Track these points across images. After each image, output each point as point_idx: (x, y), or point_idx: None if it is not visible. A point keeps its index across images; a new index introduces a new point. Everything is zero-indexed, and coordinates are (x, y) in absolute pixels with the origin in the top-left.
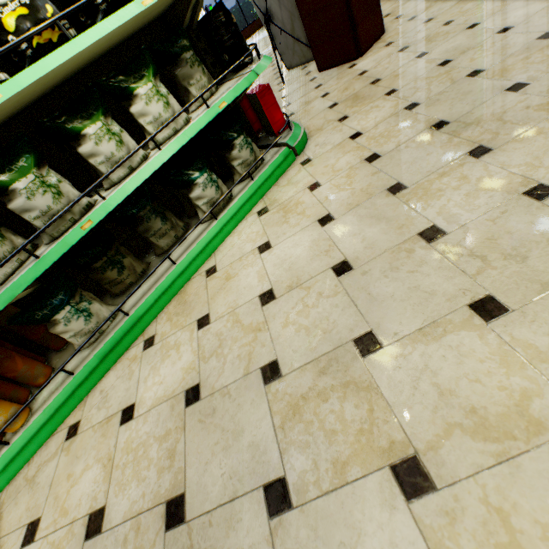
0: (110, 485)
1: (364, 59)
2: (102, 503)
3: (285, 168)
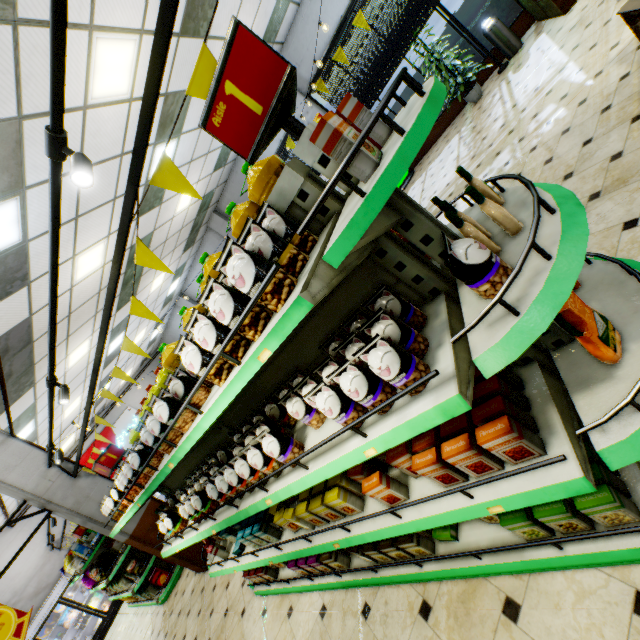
0: None
1: (194, 579)
2: None
3: (160, 604)
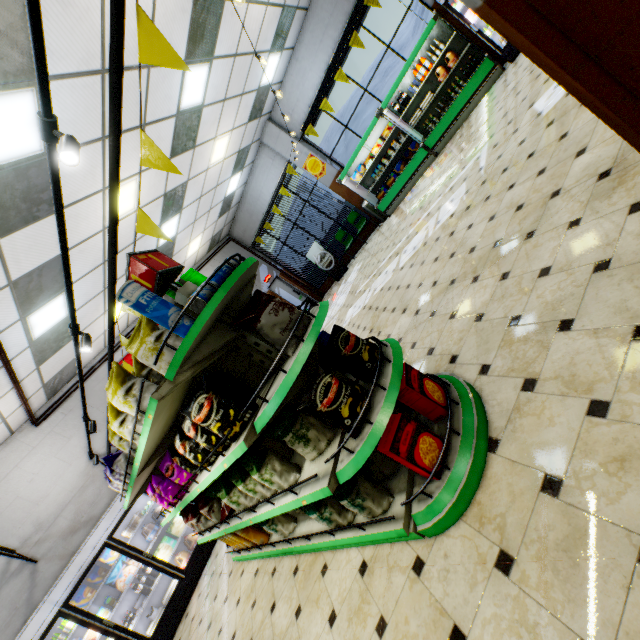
0: (256, 636)
1: None
2: (253, 639)
3: (405, 538)
